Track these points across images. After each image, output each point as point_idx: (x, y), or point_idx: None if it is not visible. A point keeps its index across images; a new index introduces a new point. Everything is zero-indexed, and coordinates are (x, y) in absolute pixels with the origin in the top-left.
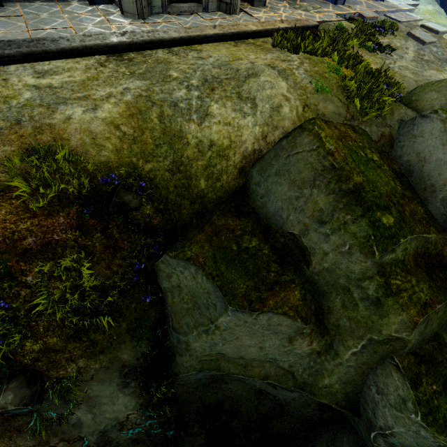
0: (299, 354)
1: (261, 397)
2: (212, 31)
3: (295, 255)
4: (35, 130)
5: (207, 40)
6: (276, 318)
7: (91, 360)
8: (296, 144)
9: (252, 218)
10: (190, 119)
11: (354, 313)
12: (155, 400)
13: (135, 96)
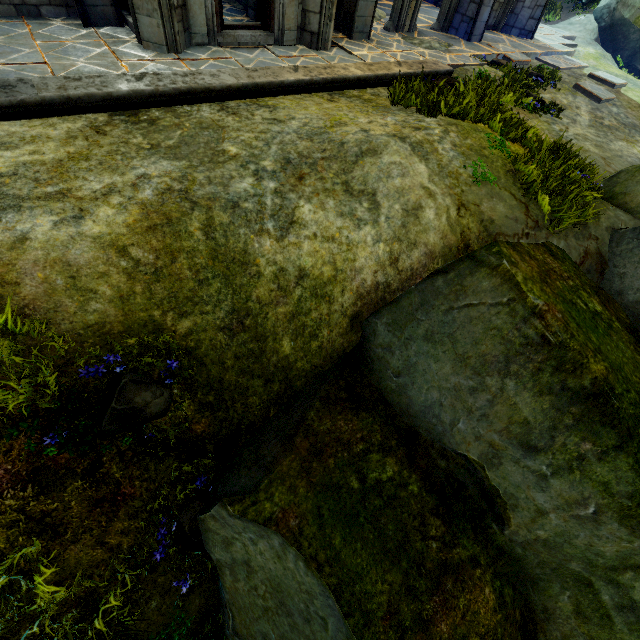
0: None
1: None
2: (293, 75)
3: (472, 499)
4: None
5: (285, 89)
6: None
7: None
8: (465, 288)
9: (380, 414)
10: (262, 232)
11: (603, 632)
12: None
13: (159, 190)
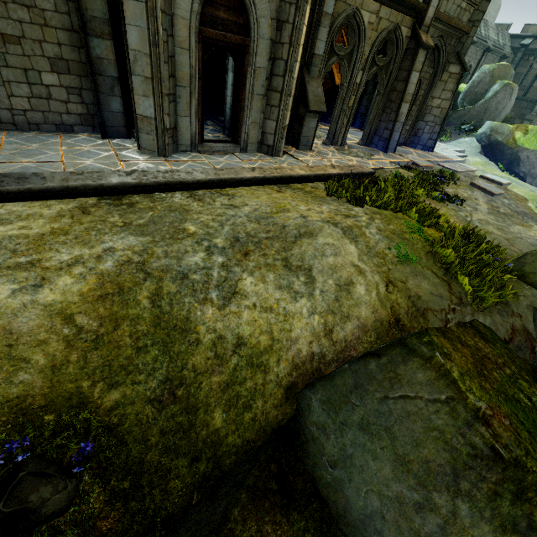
0: None
1: None
2: (250, 173)
3: None
4: None
5: (243, 183)
6: None
7: None
8: (399, 376)
9: (314, 515)
10: (206, 300)
11: None
12: None
13: (119, 261)
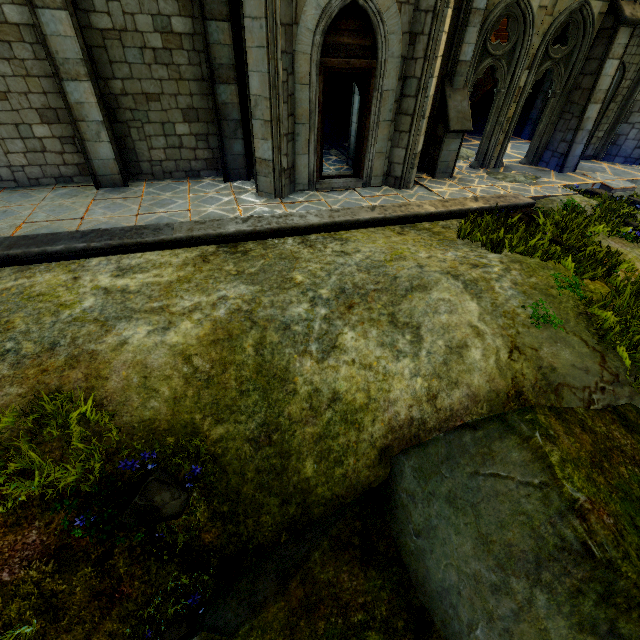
0: None
1: None
2: (369, 214)
3: None
4: (67, 362)
5: (360, 225)
6: None
7: None
8: (493, 453)
9: (393, 577)
10: (305, 352)
11: None
12: None
13: (230, 309)
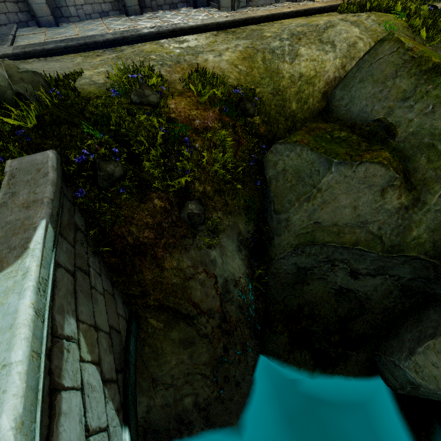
0: (388, 211)
1: (340, 299)
2: (288, 10)
3: (381, 135)
4: (189, 66)
5: (285, 17)
6: (372, 168)
7: (224, 216)
8: (377, 53)
9: (338, 123)
10: (284, 60)
11: (439, 162)
12: (256, 276)
13: (244, 47)
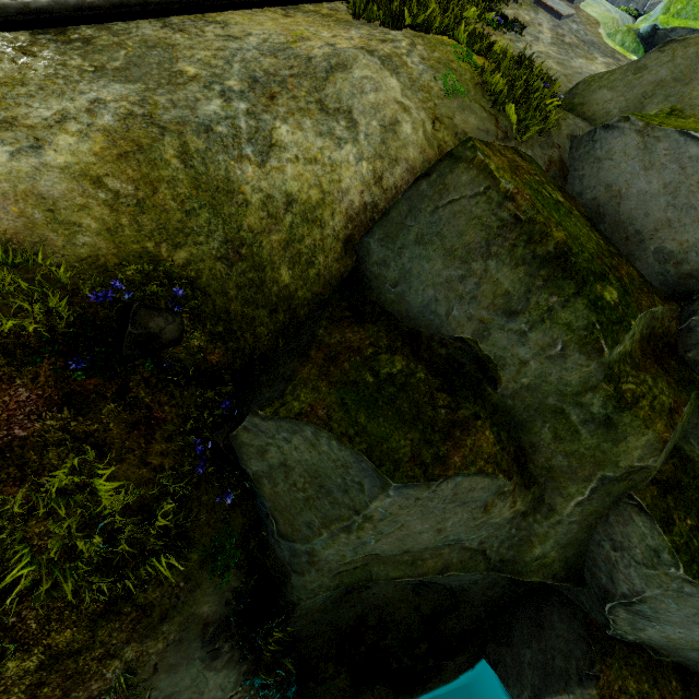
0: (496, 524)
1: (423, 591)
2: None
3: (470, 373)
4: None
5: (232, 3)
6: (468, 481)
7: (147, 641)
8: (447, 186)
9: (384, 323)
10: (241, 157)
11: (574, 445)
12: (267, 657)
13: (119, 115)
